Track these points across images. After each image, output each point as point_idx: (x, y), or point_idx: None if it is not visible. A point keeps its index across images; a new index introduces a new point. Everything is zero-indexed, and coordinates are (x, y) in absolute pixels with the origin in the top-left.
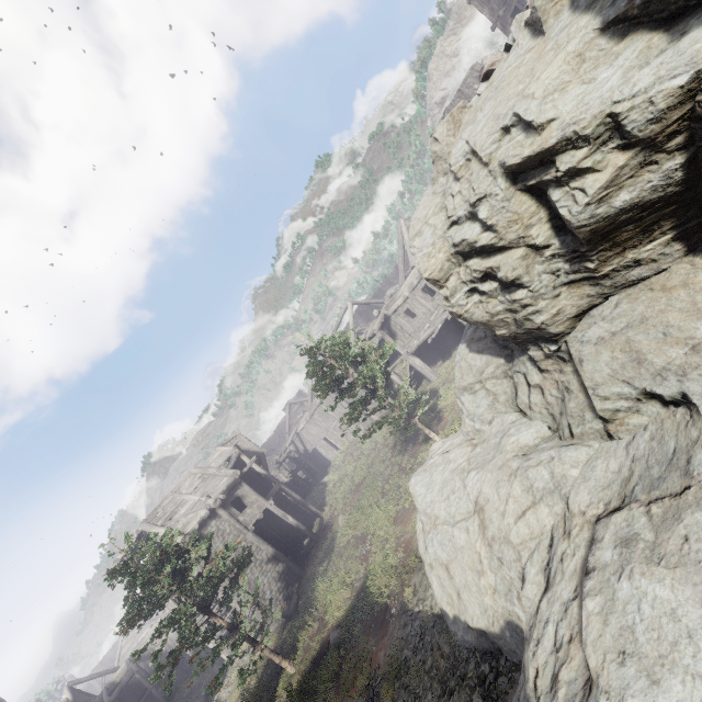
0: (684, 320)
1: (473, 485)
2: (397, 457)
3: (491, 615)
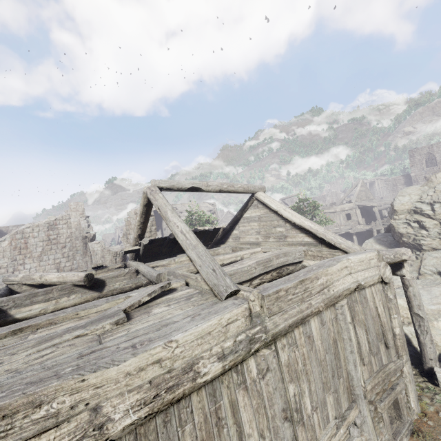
0: None
1: None
2: None
3: None
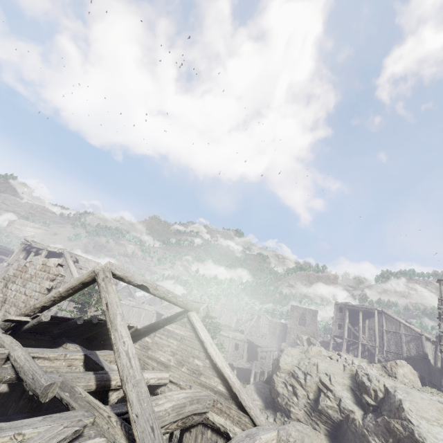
0: None
1: None
2: None
3: None
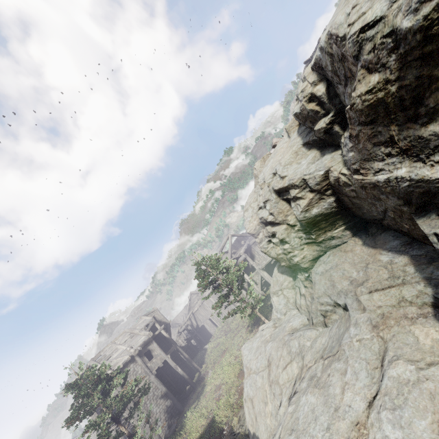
0: (350, 268)
1: (268, 349)
2: (247, 334)
3: (269, 431)
